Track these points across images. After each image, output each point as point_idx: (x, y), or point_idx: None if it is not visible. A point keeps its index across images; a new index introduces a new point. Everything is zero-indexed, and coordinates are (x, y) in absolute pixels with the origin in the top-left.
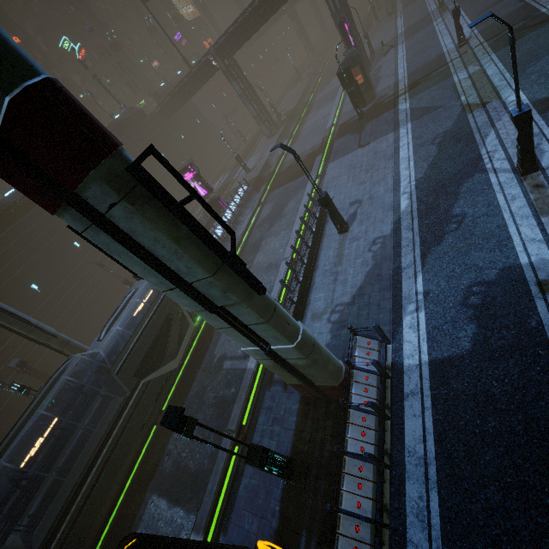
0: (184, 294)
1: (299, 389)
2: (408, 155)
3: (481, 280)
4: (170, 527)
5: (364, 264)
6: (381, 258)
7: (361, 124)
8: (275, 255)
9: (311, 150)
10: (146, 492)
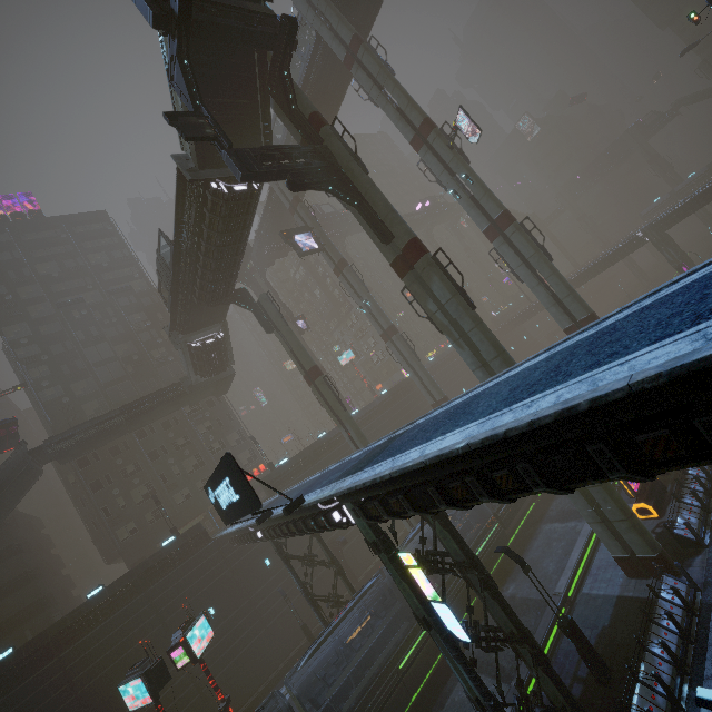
0: None
1: None
2: None
3: None
4: (566, 528)
5: None
6: None
7: None
8: None
9: None
10: (538, 525)
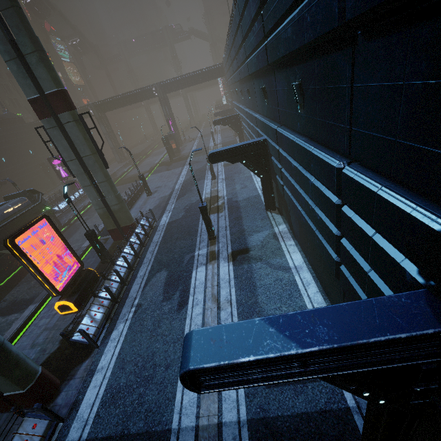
0: (76, 163)
1: (113, 234)
2: (184, 174)
3: (191, 203)
4: (4, 323)
5: (155, 204)
6: (162, 202)
7: (171, 163)
8: None
9: (144, 172)
10: None
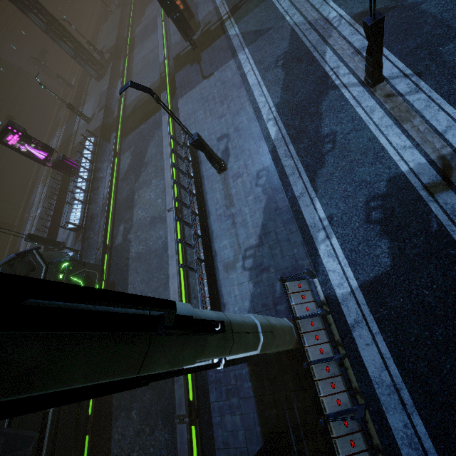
0: None
1: None
2: (258, 81)
3: (375, 195)
4: None
5: (257, 201)
6: (272, 191)
7: (197, 54)
8: (155, 207)
9: (151, 88)
10: None
